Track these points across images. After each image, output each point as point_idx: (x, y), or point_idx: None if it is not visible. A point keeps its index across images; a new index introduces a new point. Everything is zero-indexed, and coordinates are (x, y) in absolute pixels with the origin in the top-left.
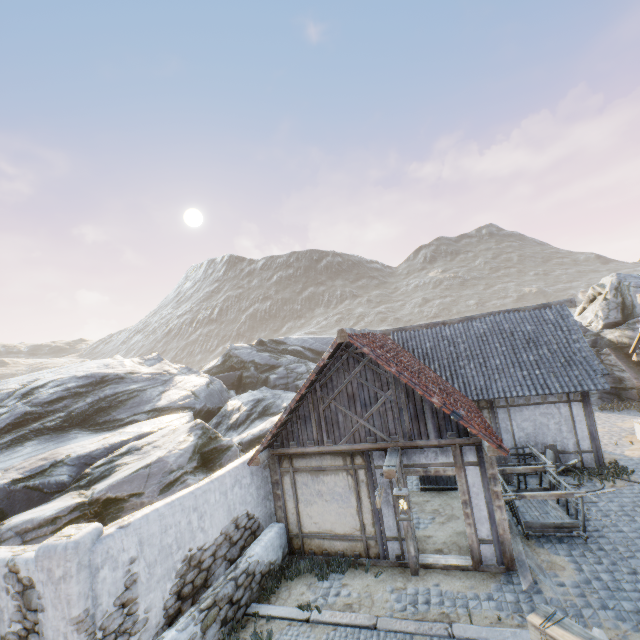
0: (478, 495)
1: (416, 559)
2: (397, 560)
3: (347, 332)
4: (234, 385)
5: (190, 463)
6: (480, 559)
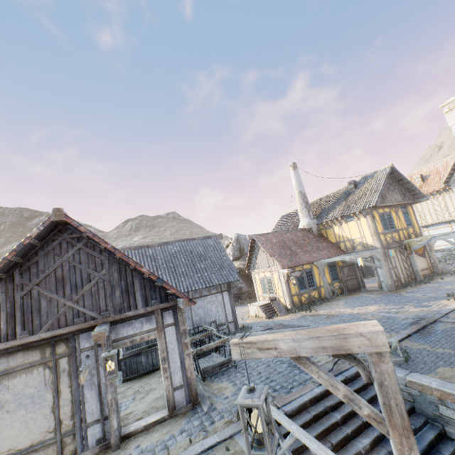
0: (174, 350)
1: (119, 432)
2: (98, 445)
3: (64, 212)
4: None
5: None
6: (174, 405)
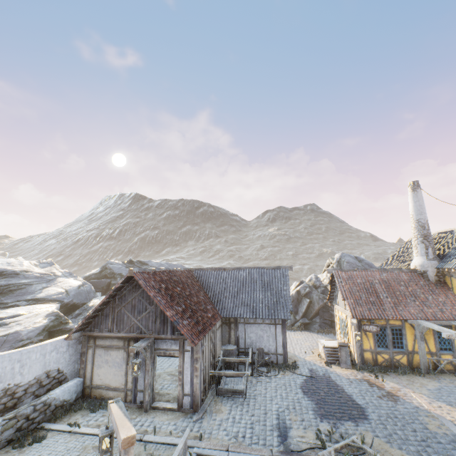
0: (188, 368)
1: (149, 403)
2: (140, 404)
3: (134, 270)
4: (103, 288)
5: (38, 336)
6: (182, 405)
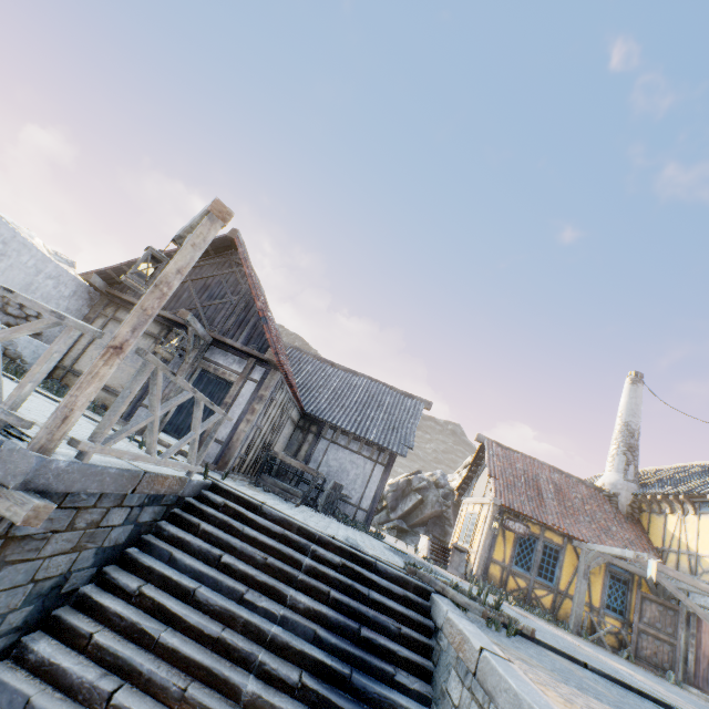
0: (240, 405)
1: None
2: None
3: (239, 235)
4: None
5: None
6: None
